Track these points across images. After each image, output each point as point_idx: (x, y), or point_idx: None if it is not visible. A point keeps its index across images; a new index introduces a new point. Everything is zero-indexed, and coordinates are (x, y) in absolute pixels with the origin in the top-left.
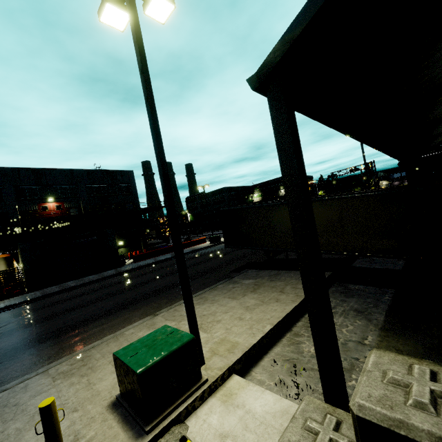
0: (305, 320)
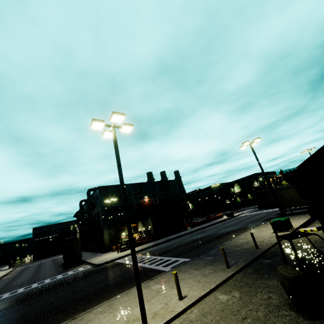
0: (314, 223)
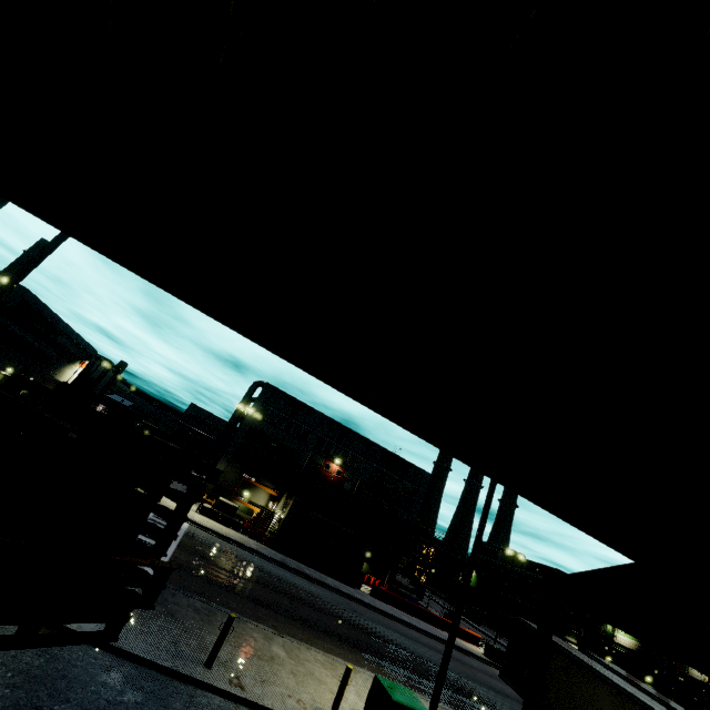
0: None
